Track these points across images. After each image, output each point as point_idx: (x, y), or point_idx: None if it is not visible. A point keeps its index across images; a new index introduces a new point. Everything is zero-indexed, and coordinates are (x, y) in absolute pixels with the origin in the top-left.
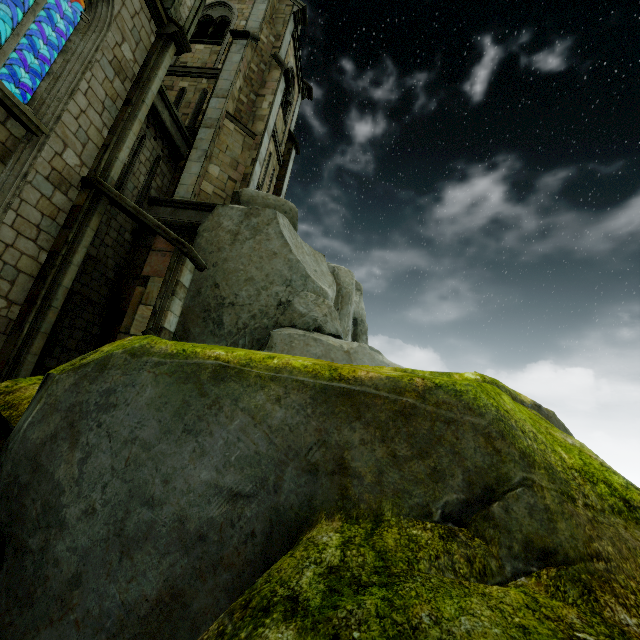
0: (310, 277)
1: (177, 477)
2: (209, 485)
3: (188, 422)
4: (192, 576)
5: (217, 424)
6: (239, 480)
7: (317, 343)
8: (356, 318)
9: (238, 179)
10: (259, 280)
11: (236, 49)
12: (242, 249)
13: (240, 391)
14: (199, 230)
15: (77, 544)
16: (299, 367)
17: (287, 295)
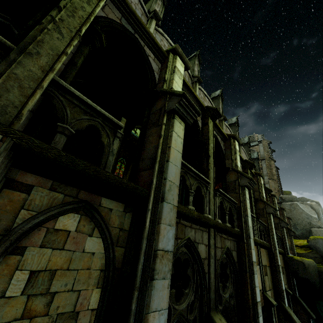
0: (311, 216)
1: None
2: None
3: None
4: None
5: None
6: None
7: (322, 230)
8: None
9: (277, 192)
10: (301, 218)
11: (263, 163)
12: (293, 212)
13: None
14: None
15: (322, 249)
16: None
17: (309, 221)
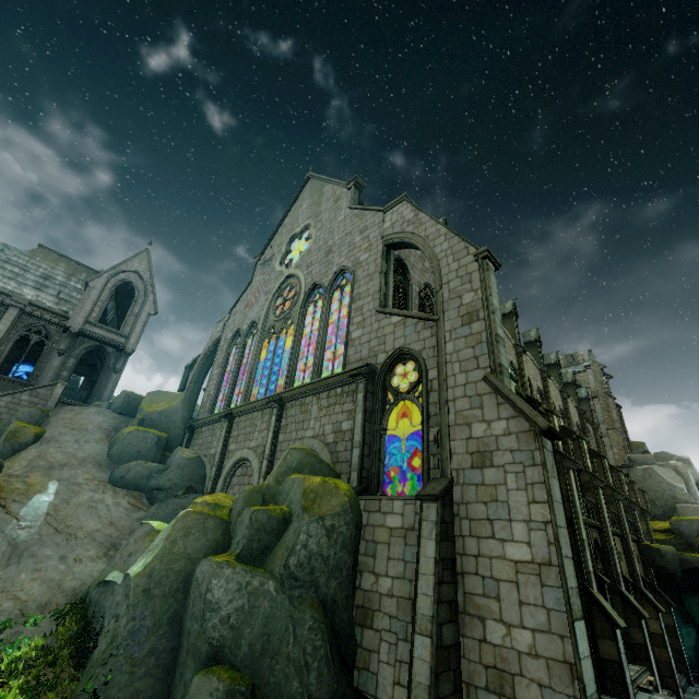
0: (675, 486)
1: (693, 528)
2: (696, 528)
3: (691, 524)
4: (698, 533)
5: (693, 524)
6: (698, 527)
7: (690, 507)
8: (696, 482)
9: (622, 448)
10: (660, 490)
11: (596, 403)
12: (649, 482)
13: (694, 521)
14: (629, 477)
15: (687, 533)
16: (698, 519)
17: (672, 494)
